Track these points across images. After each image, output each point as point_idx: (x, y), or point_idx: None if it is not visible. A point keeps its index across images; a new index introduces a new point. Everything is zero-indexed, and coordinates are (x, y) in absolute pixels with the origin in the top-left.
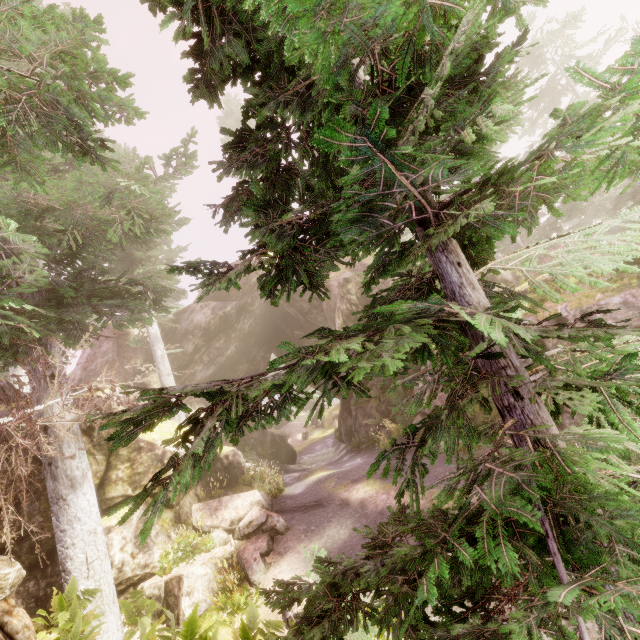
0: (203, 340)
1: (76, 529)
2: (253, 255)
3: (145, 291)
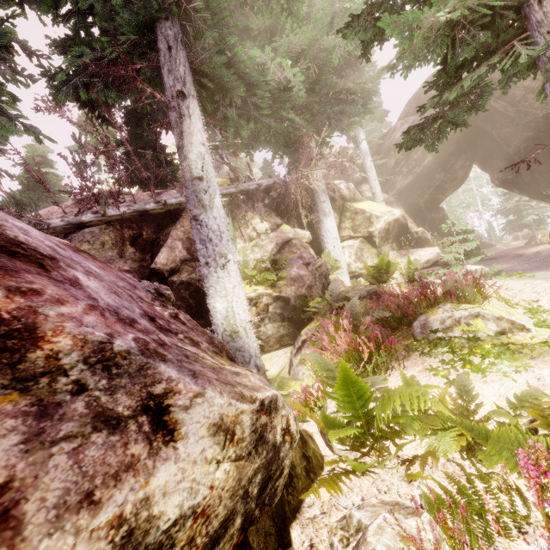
0: (402, 154)
1: (328, 235)
2: None
3: (356, 99)
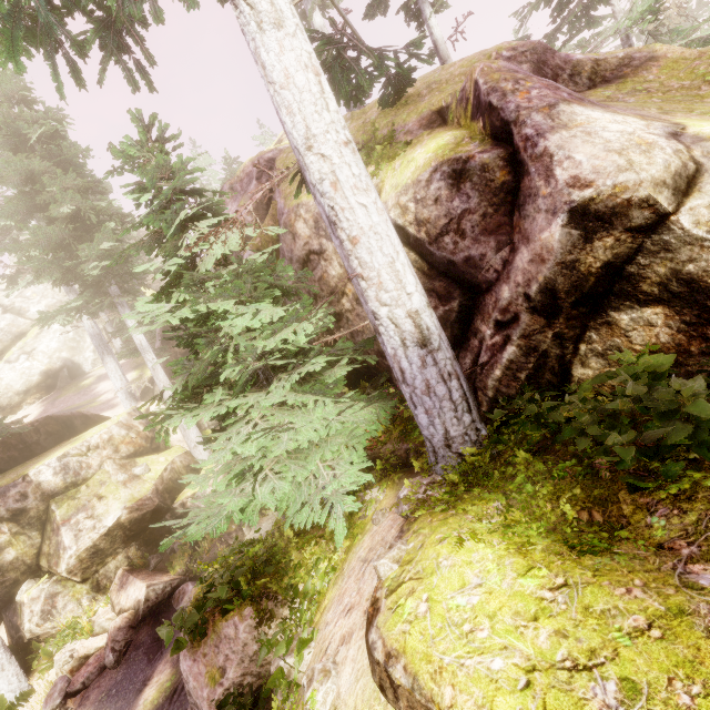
0: None
1: None
2: None
3: None
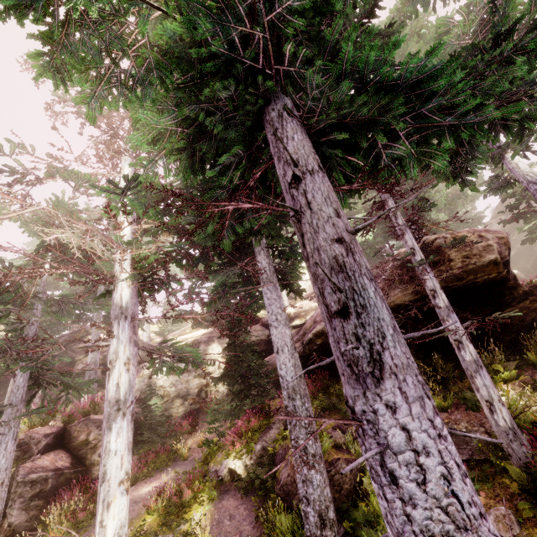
0: None
1: None
2: (506, 209)
3: (474, 220)
